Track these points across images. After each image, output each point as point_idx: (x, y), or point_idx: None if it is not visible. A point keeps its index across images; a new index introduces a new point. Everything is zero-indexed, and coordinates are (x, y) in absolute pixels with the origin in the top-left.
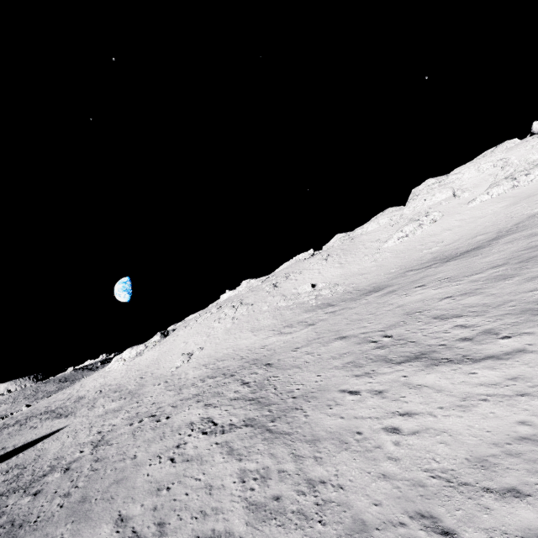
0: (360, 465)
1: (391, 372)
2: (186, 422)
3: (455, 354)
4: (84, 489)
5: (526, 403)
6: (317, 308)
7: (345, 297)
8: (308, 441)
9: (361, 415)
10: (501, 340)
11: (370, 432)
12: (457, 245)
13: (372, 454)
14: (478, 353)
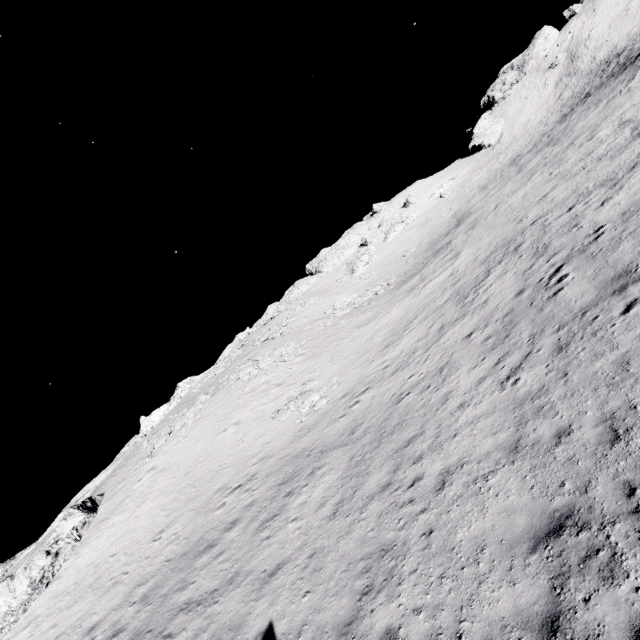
0: None
1: None
2: None
3: None
4: None
5: None
6: (407, 280)
7: (414, 270)
8: None
9: None
10: None
11: None
12: (432, 237)
13: None
14: None
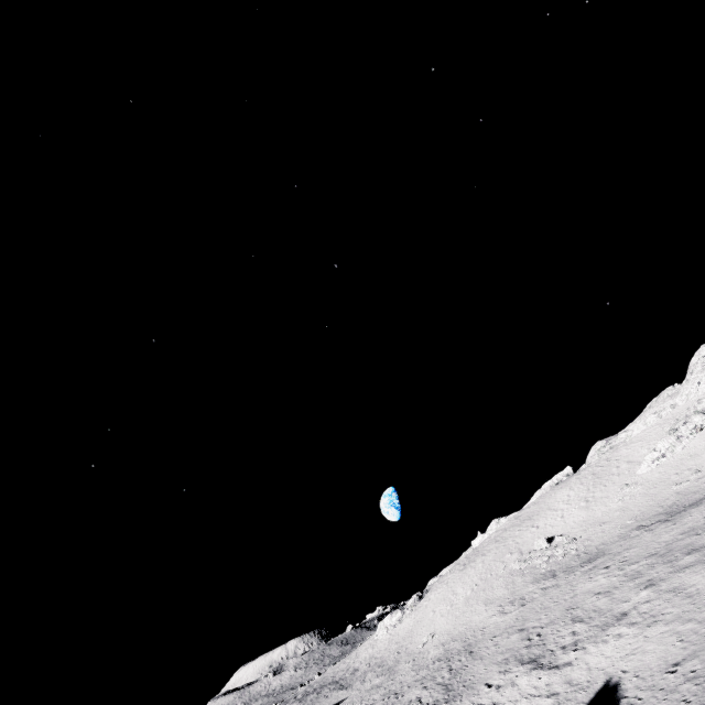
0: None
1: (514, 672)
2: (409, 699)
3: (548, 660)
4: None
5: (535, 701)
6: (542, 578)
7: (570, 563)
8: None
9: (481, 702)
10: (572, 651)
11: None
12: (701, 485)
13: None
14: (556, 661)
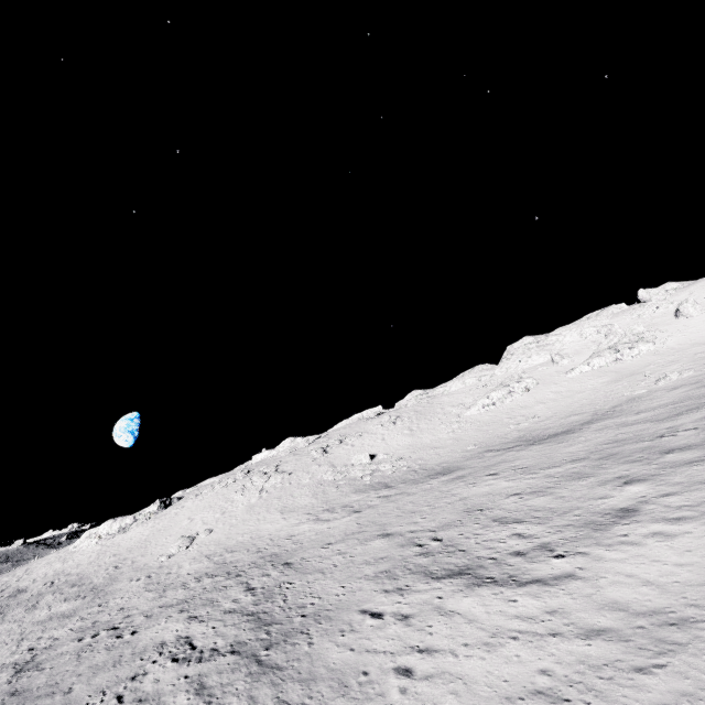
0: None
1: (426, 590)
2: (156, 641)
3: (502, 572)
4: None
5: (555, 645)
6: (370, 489)
7: (407, 476)
8: (302, 681)
9: (374, 648)
10: (554, 558)
11: (378, 673)
12: (548, 424)
13: (372, 704)
14: (527, 574)
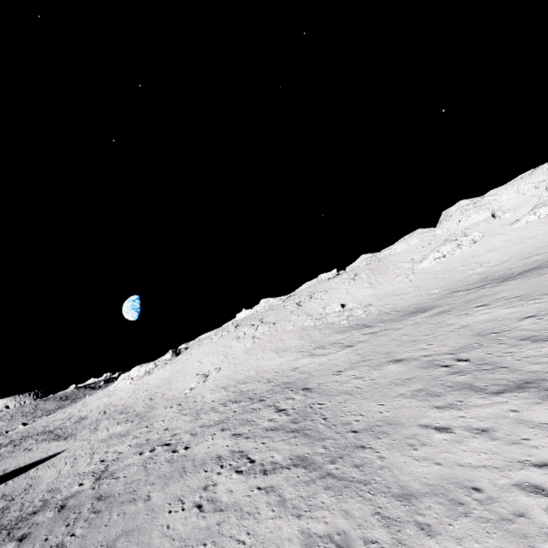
0: (502, 544)
1: (489, 405)
2: (211, 455)
3: None
4: (83, 540)
5: None
6: (351, 329)
7: (382, 317)
8: (398, 496)
9: (467, 462)
10: None
11: (495, 489)
12: (509, 266)
13: (516, 526)
14: None
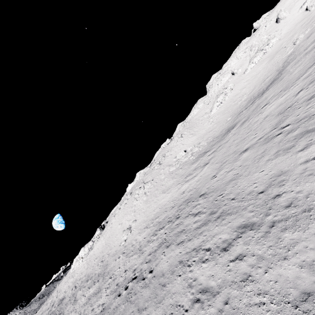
0: None
1: None
2: (174, 264)
3: None
4: None
5: None
6: (198, 158)
7: (211, 144)
8: None
9: None
10: None
11: None
12: (257, 89)
13: None
14: None
